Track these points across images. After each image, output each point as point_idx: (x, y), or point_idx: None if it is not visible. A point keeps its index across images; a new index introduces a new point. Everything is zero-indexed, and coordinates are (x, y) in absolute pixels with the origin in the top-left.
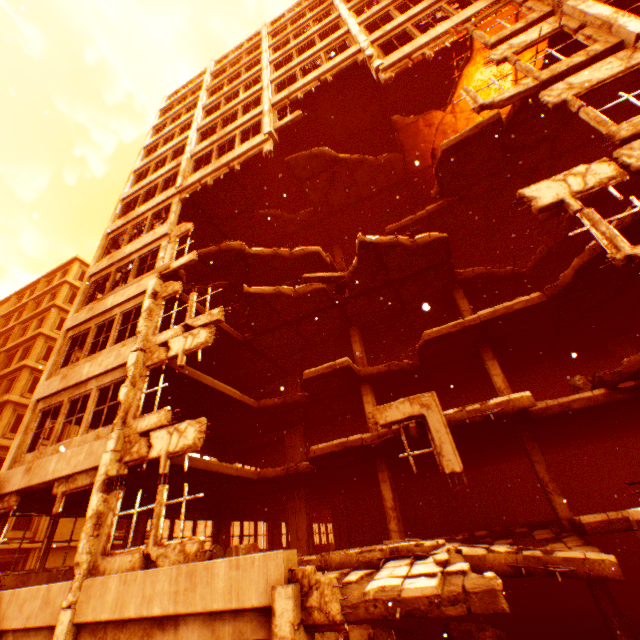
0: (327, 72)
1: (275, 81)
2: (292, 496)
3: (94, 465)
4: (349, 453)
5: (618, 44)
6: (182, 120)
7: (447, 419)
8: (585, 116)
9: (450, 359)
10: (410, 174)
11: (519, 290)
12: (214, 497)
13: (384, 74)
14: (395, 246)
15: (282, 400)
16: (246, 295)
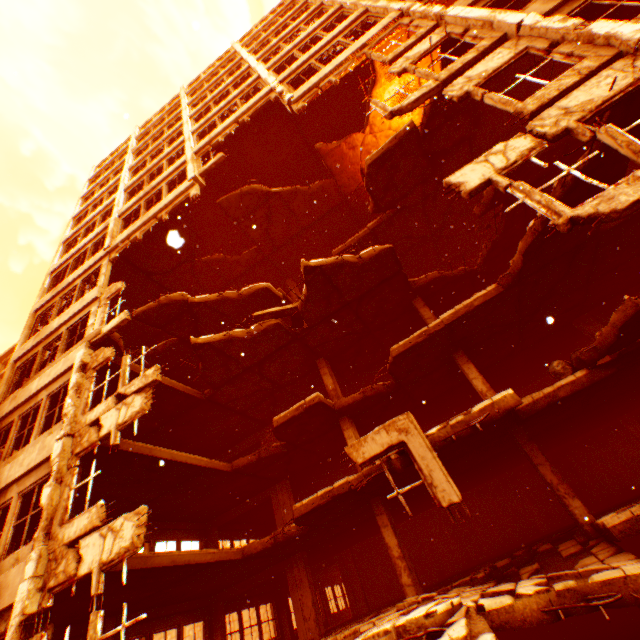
0: (244, 114)
1: (196, 132)
2: (290, 566)
3: (9, 603)
4: (339, 502)
5: (502, 37)
6: (110, 184)
7: (432, 440)
8: (490, 101)
9: (425, 371)
10: (346, 197)
11: (476, 288)
12: (198, 591)
13: (297, 105)
14: (342, 265)
15: (257, 456)
16: (195, 347)
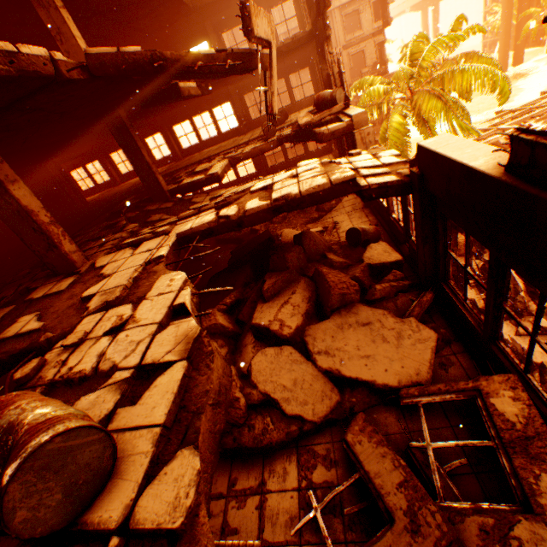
0: None
1: None
2: None
3: None
4: None
5: None
6: None
7: None
8: None
9: None
10: None
11: None
12: None
13: None
14: None
15: None
16: None
